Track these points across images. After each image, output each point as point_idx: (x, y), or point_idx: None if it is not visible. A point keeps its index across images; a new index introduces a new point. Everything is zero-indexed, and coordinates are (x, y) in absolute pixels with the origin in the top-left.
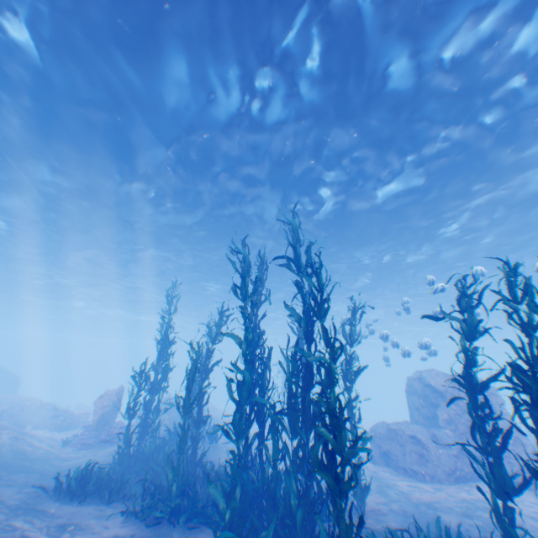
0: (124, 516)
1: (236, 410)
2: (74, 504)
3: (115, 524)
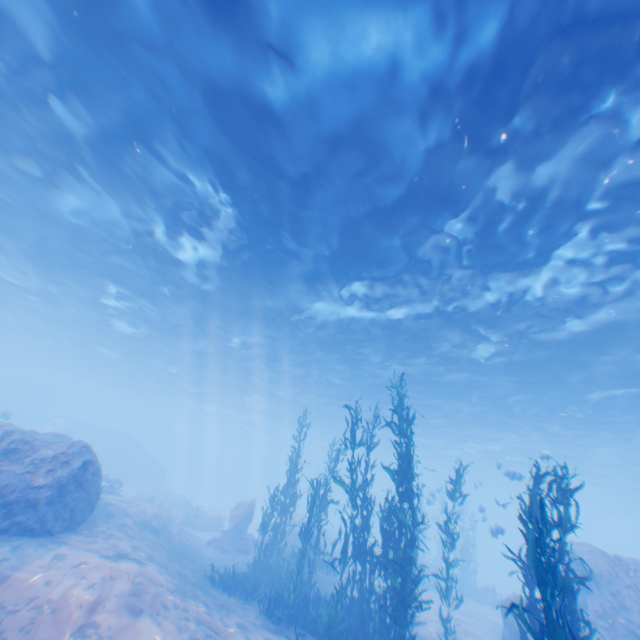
0: (258, 612)
1: (341, 546)
2: (225, 593)
3: (252, 614)
